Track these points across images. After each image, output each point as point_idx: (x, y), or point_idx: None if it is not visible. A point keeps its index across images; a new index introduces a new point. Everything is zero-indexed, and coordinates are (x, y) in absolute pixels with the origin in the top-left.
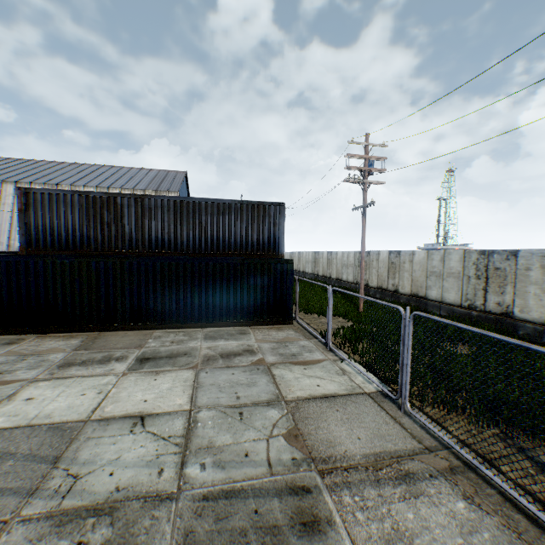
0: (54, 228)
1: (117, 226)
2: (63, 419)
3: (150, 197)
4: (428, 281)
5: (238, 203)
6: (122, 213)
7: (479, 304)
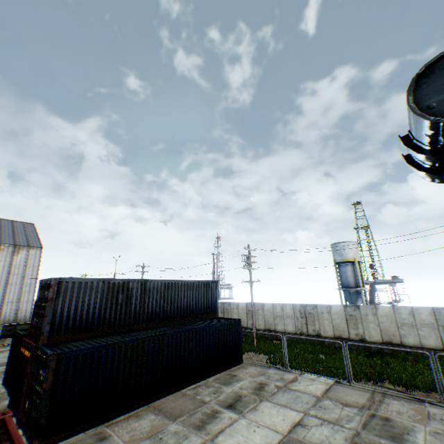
0: (77, 313)
1: (127, 305)
2: (277, 439)
3: (150, 281)
4: (276, 320)
5: (197, 282)
6: (131, 294)
7: (305, 331)
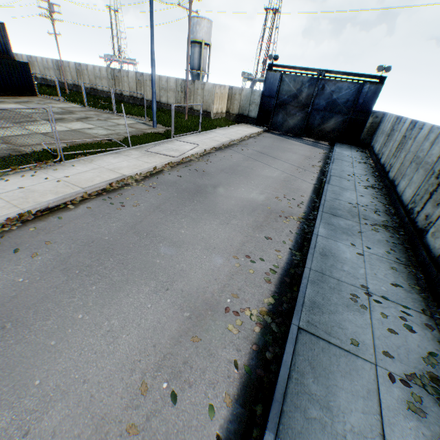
0: None
1: None
2: None
3: None
4: (97, 81)
5: None
6: None
7: (115, 91)
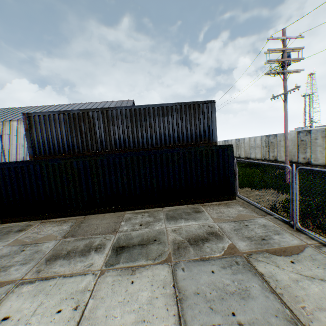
0: (49, 140)
1: (91, 133)
2: None
3: (112, 109)
4: None
5: (177, 105)
6: (93, 123)
7: None
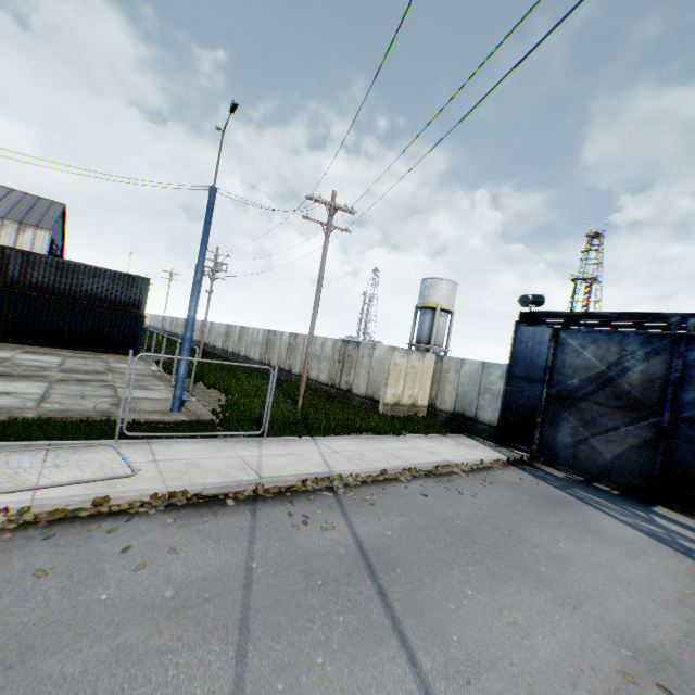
0: None
1: (4, 269)
2: None
3: (38, 255)
4: (251, 347)
5: (113, 272)
6: (10, 261)
7: (264, 360)
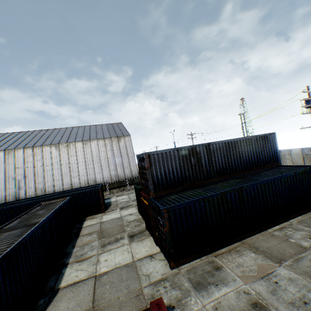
0: (166, 175)
1: (199, 165)
2: None
3: (212, 143)
4: None
5: (254, 137)
6: (199, 156)
7: None
